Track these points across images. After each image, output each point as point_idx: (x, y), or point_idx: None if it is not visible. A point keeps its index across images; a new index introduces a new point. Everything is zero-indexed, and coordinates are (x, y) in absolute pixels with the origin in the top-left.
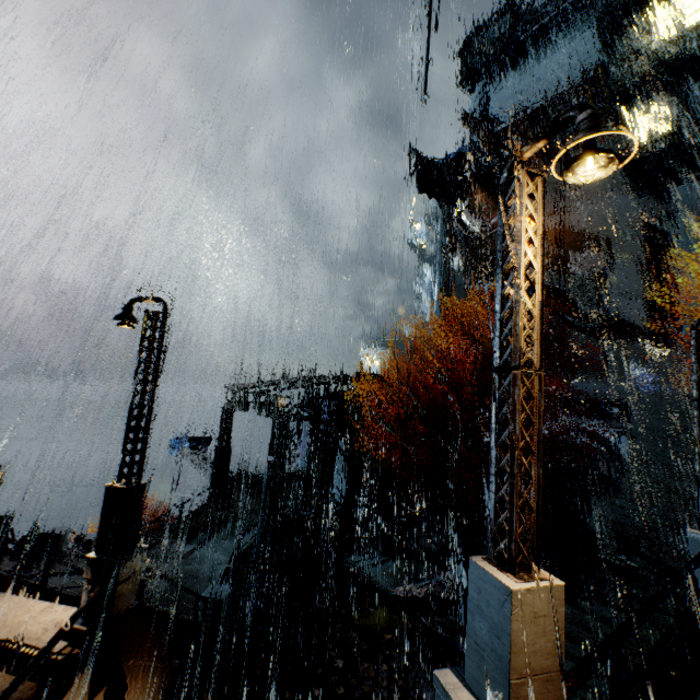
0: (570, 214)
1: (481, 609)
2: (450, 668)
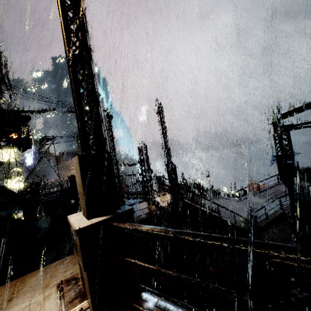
0: None
1: None
2: None
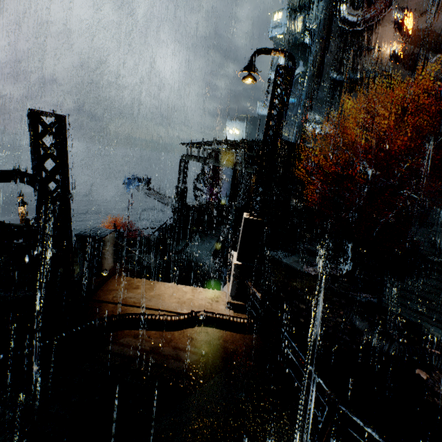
0: (439, 15)
1: None
2: None
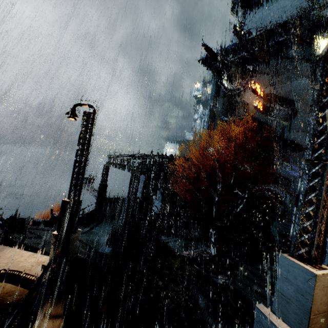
0: (277, 87)
1: (289, 280)
2: (262, 304)
